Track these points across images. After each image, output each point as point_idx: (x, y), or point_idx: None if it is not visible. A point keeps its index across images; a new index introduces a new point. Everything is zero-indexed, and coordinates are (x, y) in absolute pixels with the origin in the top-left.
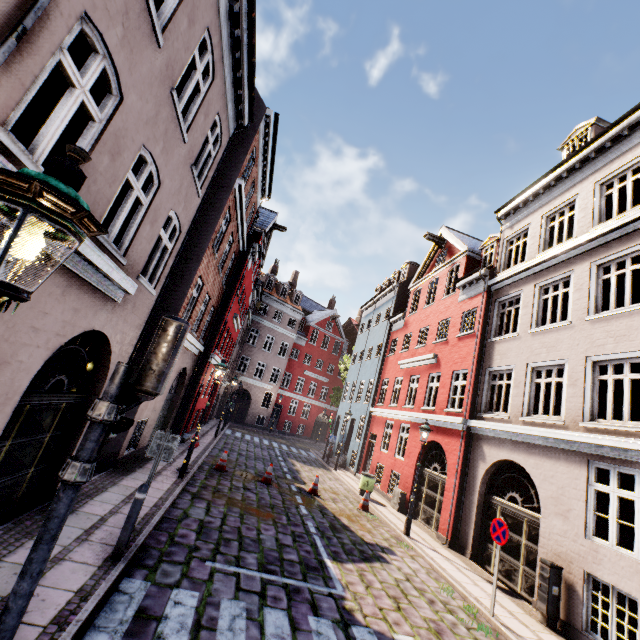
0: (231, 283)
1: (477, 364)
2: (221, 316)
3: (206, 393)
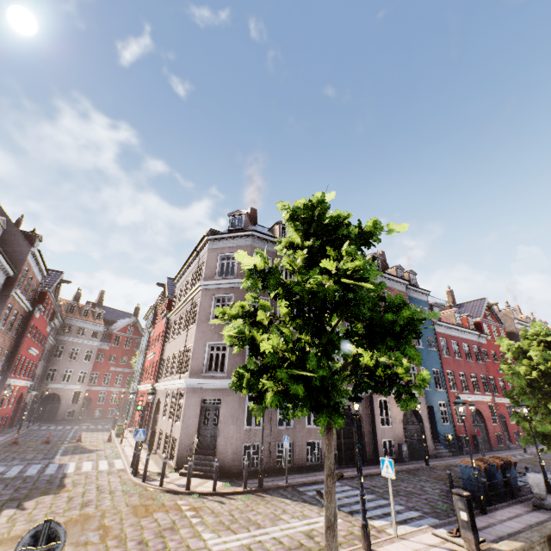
0: (22, 332)
1: (161, 357)
2: (15, 354)
3: (9, 404)
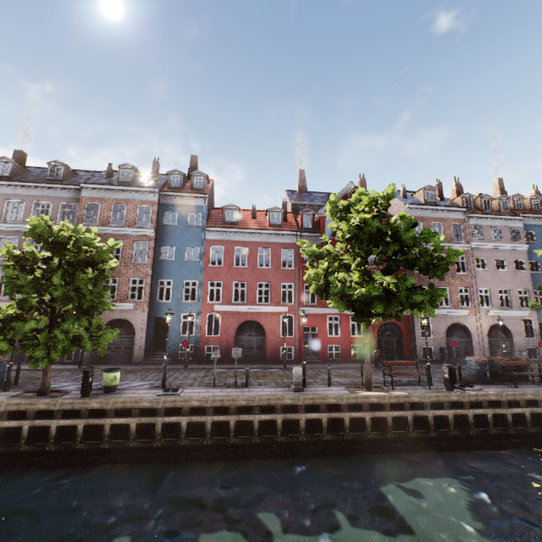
0: None
1: None
2: None
3: None
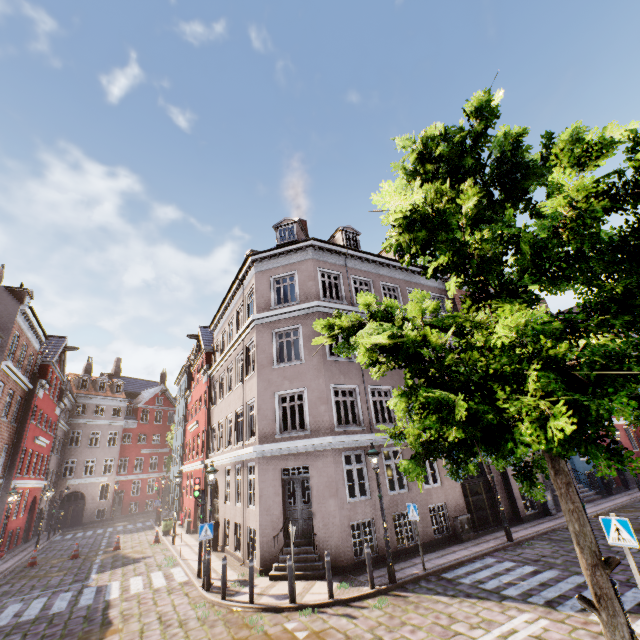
0: (23, 418)
1: (208, 425)
2: (17, 447)
3: (19, 513)
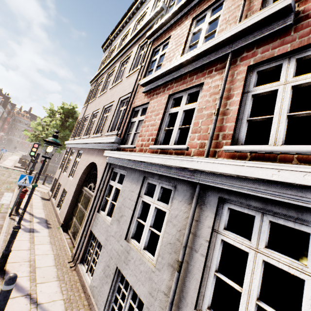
0: (4, 122)
1: None
2: (2, 127)
3: None
